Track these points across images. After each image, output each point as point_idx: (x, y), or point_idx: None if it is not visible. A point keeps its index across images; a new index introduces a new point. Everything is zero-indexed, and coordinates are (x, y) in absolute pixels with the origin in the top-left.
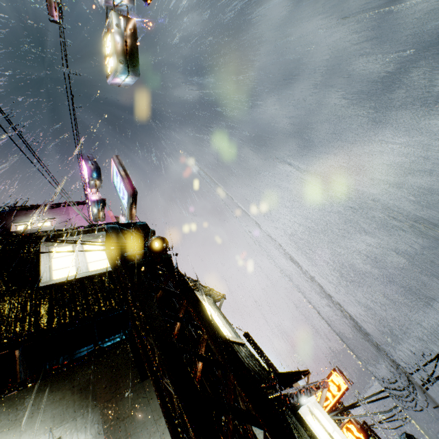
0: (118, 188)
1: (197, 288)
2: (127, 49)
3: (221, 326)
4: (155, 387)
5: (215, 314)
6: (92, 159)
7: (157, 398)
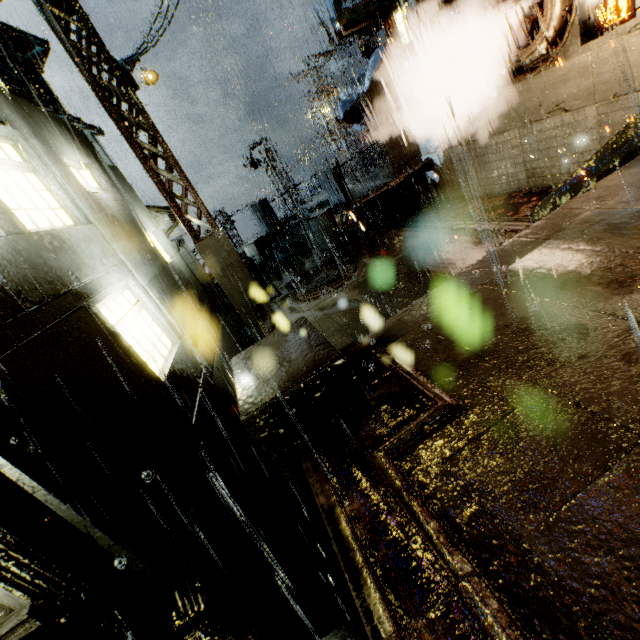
0: None
1: None
2: None
3: None
4: (149, 171)
5: None
6: None
7: (151, 176)
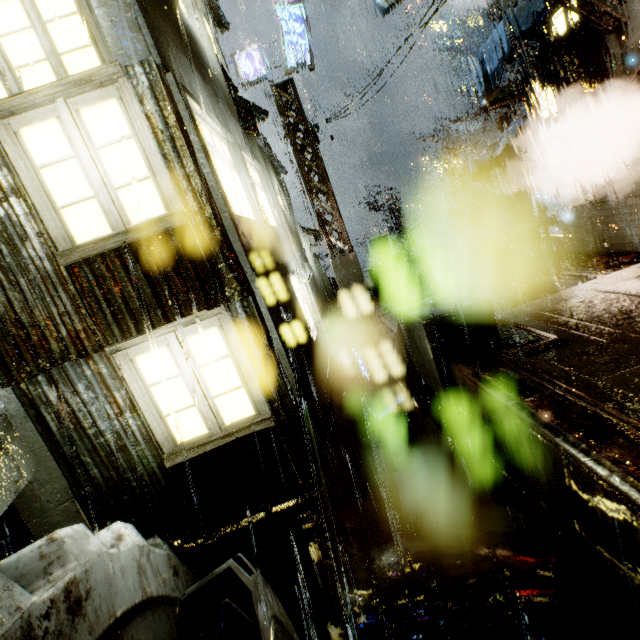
0: (287, 28)
1: None
2: (398, 2)
3: None
4: (313, 201)
5: None
6: None
7: (313, 205)
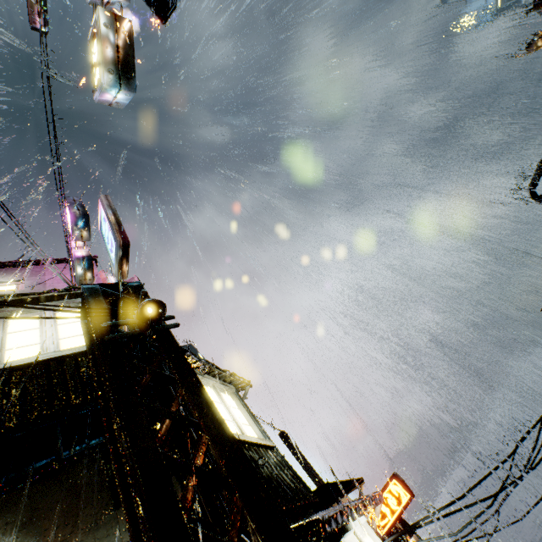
0: (106, 238)
1: (213, 372)
2: (120, 56)
3: (244, 424)
4: (128, 519)
5: (236, 407)
6: (79, 203)
7: (129, 536)
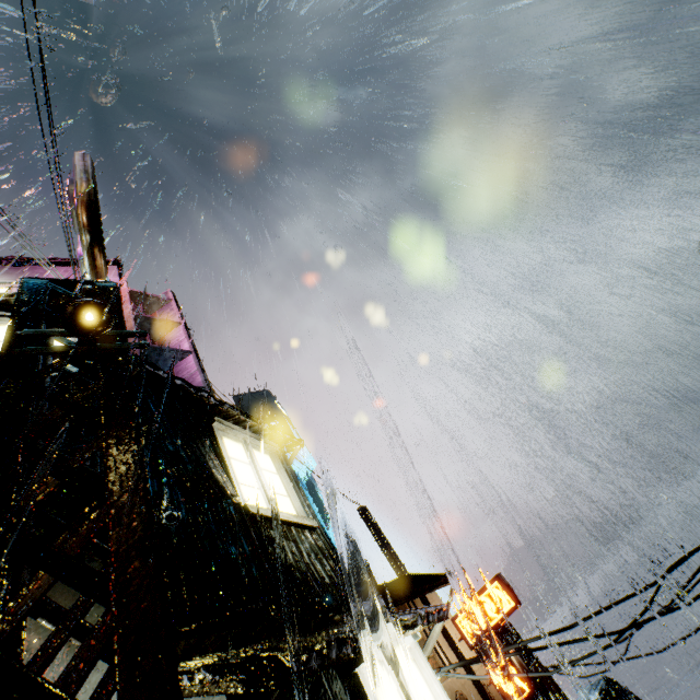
0: None
1: (244, 423)
2: None
3: (279, 494)
4: None
5: (274, 471)
6: None
7: None
